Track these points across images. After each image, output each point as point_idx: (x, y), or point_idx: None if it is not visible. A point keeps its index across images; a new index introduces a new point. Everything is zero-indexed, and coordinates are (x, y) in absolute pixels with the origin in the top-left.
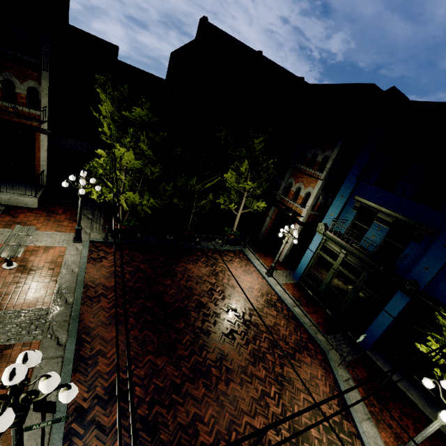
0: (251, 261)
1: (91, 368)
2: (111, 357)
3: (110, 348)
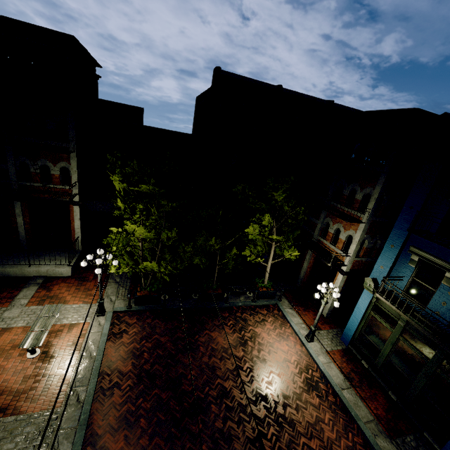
0: (288, 320)
1: None
2: None
3: None
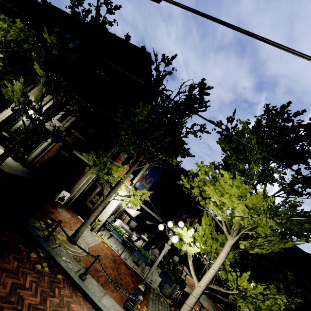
0: None
1: None
2: None
3: None
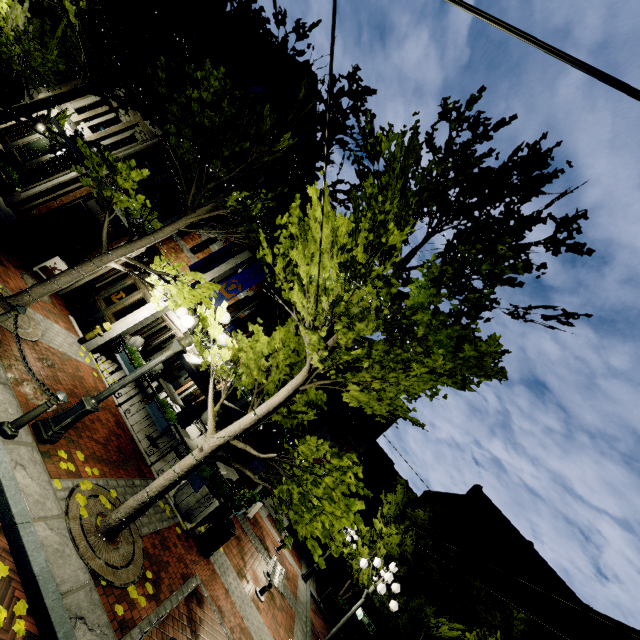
0: None
1: None
2: None
3: None
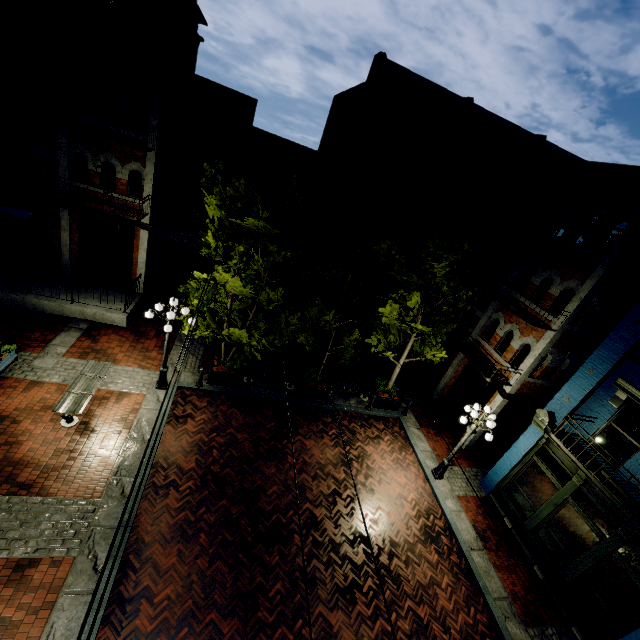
0: (411, 443)
1: (128, 620)
2: (160, 604)
3: (162, 586)
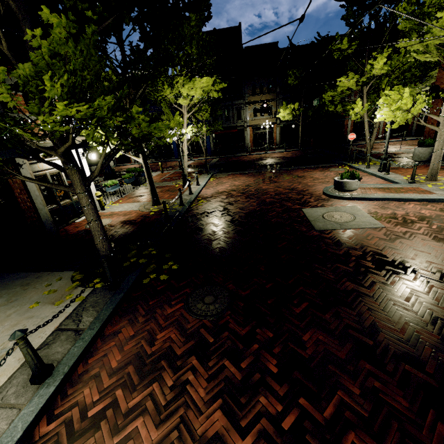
0: (125, 165)
1: None
2: None
3: None
